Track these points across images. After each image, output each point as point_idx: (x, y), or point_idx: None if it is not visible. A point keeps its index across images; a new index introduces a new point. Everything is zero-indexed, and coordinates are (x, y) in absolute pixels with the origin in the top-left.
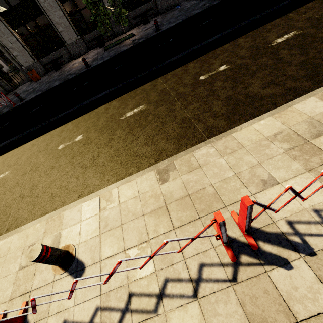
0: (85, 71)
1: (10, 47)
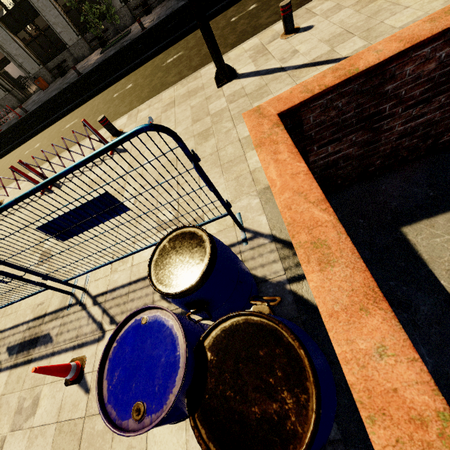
0: (76, 81)
1: (15, 54)
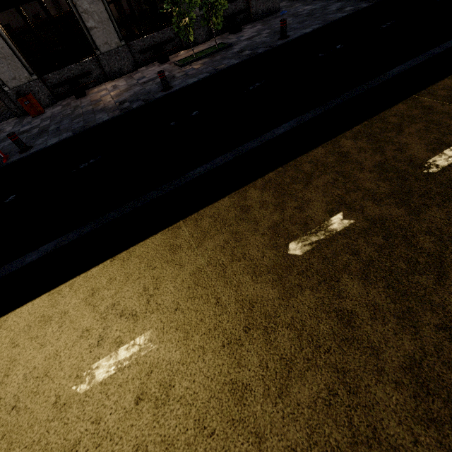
0: (166, 96)
1: None
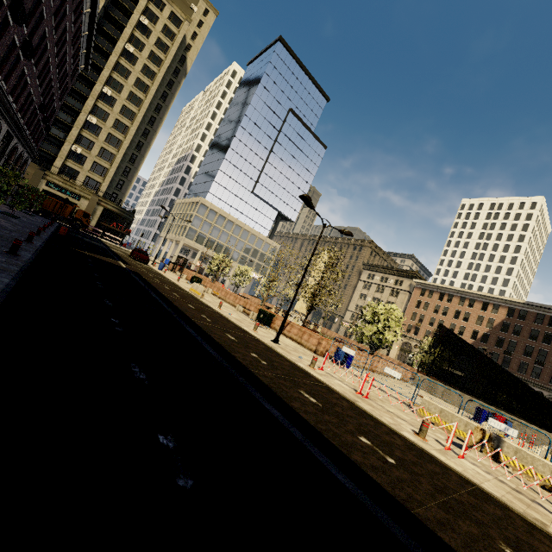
0: None
1: None
